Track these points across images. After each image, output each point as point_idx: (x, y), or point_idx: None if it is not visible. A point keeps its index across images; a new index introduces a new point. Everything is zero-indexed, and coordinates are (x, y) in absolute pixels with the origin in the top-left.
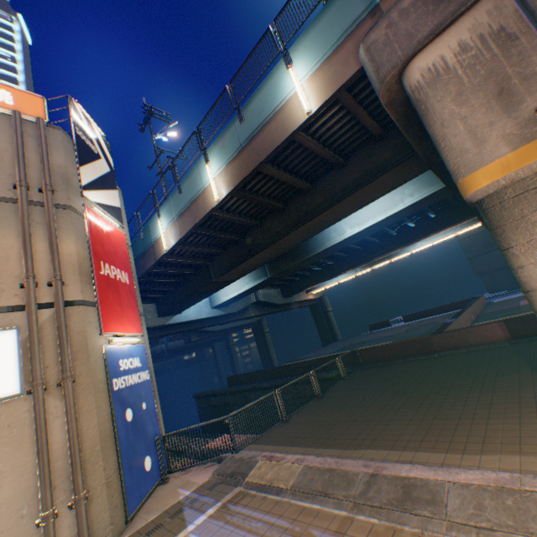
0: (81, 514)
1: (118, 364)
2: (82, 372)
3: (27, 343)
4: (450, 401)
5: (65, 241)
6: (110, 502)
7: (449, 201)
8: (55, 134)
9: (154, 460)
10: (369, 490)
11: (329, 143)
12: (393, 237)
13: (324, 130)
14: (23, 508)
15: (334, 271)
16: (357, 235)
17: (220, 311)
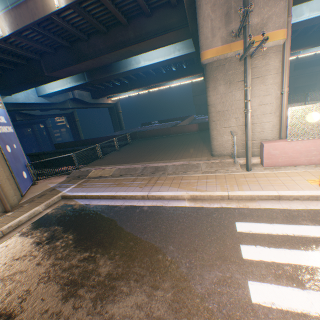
0: None
1: None
2: None
3: None
4: (174, 148)
5: None
6: (12, 187)
7: (194, 61)
8: None
9: (28, 174)
10: (144, 171)
11: None
12: (164, 74)
13: None
14: None
15: (128, 88)
16: (147, 67)
17: (45, 100)
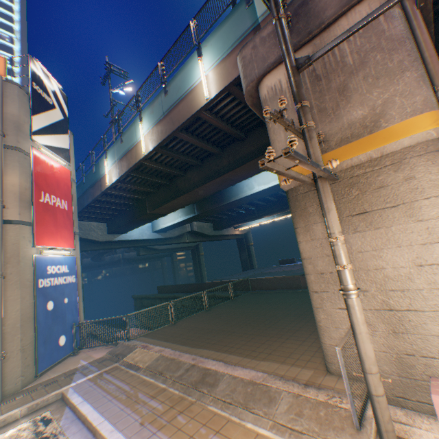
0: None
1: (46, 269)
2: (13, 272)
3: None
4: (278, 324)
5: (10, 174)
6: (23, 362)
7: None
8: (13, 89)
9: (69, 339)
10: (185, 374)
11: (231, 121)
12: None
13: (224, 112)
14: None
15: (254, 215)
16: (263, 191)
17: (159, 235)
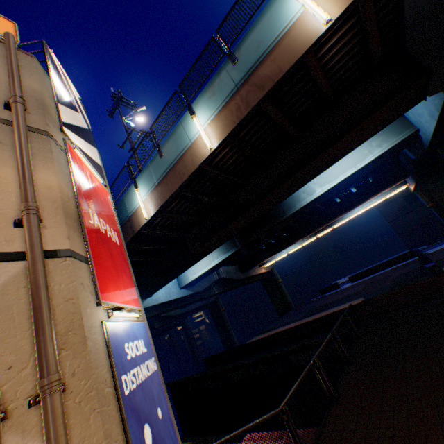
0: None
1: (123, 350)
2: (75, 371)
3: None
4: None
5: (40, 170)
6: None
7: (386, 164)
8: (28, 60)
9: None
10: None
11: (328, 76)
12: (338, 204)
13: (329, 56)
14: None
15: (287, 241)
16: (326, 193)
17: (188, 291)
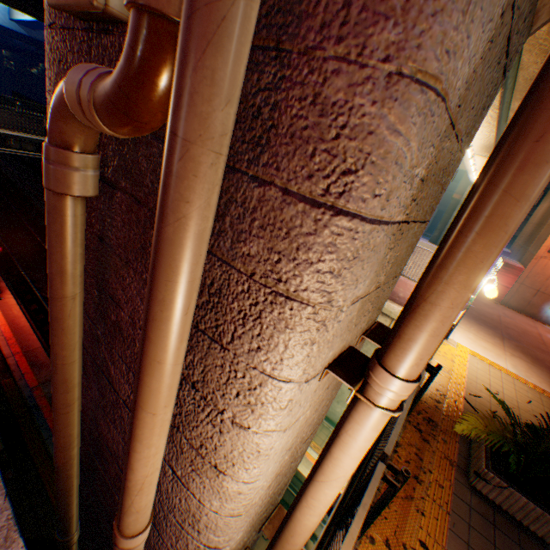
0: None
1: None
2: None
3: None
4: None
5: None
6: None
7: None
8: None
9: None
10: None
11: None
12: None
13: None
14: None
15: None
16: None
17: (22, 30)
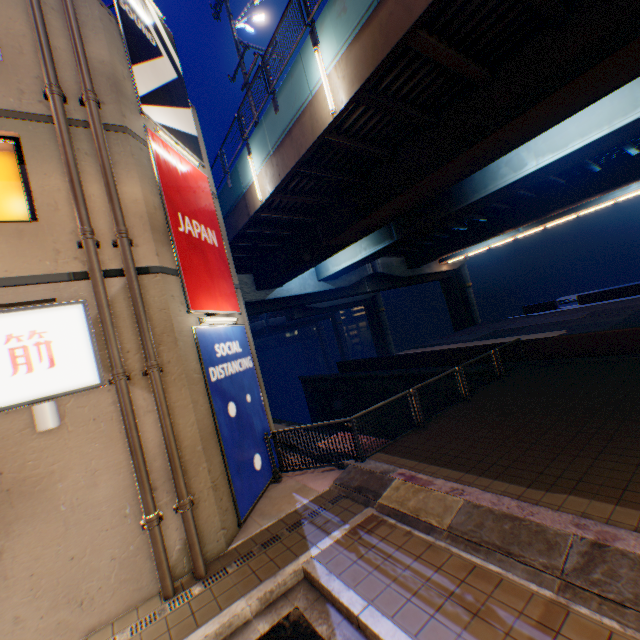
0: (188, 520)
1: (213, 350)
2: (170, 360)
3: (99, 322)
4: None
5: (125, 182)
6: (218, 506)
7: None
8: (88, 7)
9: (264, 458)
10: (593, 569)
11: None
12: (594, 176)
13: None
14: (125, 507)
15: (485, 232)
16: (544, 169)
17: (328, 285)
